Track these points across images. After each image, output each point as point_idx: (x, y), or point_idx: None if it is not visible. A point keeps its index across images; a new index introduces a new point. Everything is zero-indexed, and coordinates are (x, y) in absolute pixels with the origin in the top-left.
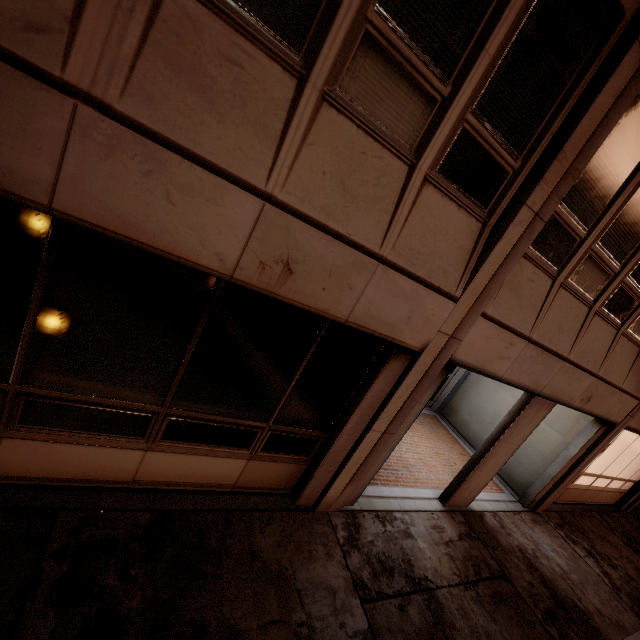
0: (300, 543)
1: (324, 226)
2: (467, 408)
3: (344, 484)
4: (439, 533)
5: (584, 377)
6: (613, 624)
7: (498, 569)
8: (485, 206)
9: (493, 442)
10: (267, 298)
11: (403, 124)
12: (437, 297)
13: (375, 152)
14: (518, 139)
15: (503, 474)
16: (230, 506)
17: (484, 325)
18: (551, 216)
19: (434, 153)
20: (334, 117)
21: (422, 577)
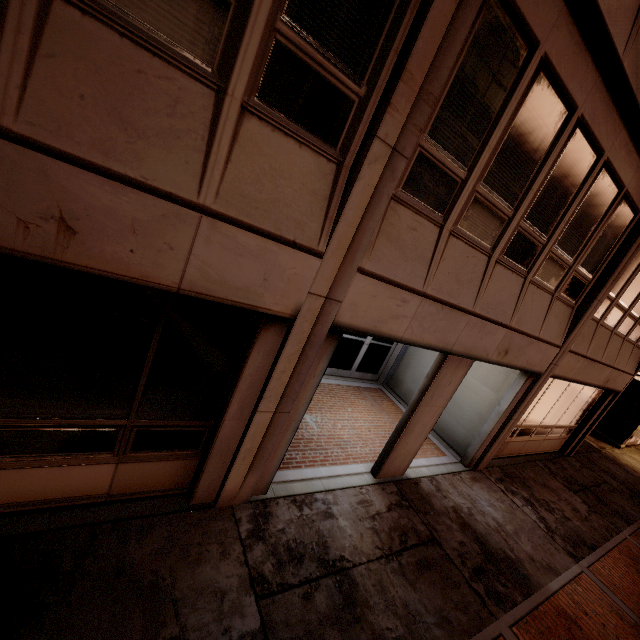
0: (189, 546)
1: (102, 169)
2: (411, 377)
3: (243, 474)
4: (366, 508)
5: (496, 330)
6: (544, 568)
7: (428, 534)
8: (335, 143)
9: (415, 407)
10: (72, 270)
11: (190, 33)
12: (295, 253)
13: (158, 71)
14: (355, 58)
15: (446, 437)
16: (100, 518)
17: (365, 282)
18: (420, 154)
19: (246, 74)
20: (78, 19)
21: (338, 558)
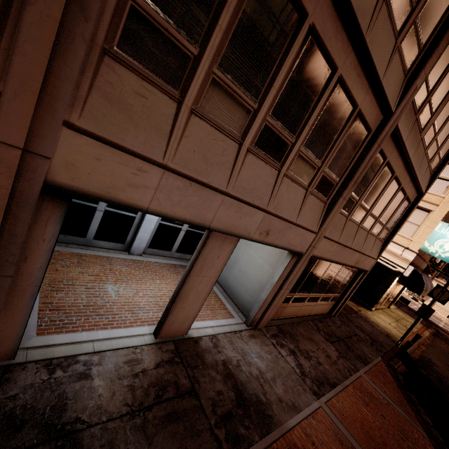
0: None
1: None
2: None
3: None
4: (132, 366)
5: (254, 212)
6: (288, 407)
7: (188, 386)
8: None
9: (186, 277)
10: None
11: None
12: None
13: None
14: None
15: (238, 304)
16: None
17: (79, 140)
18: (133, 8)
19: None
20: None
21: (71, 420)
